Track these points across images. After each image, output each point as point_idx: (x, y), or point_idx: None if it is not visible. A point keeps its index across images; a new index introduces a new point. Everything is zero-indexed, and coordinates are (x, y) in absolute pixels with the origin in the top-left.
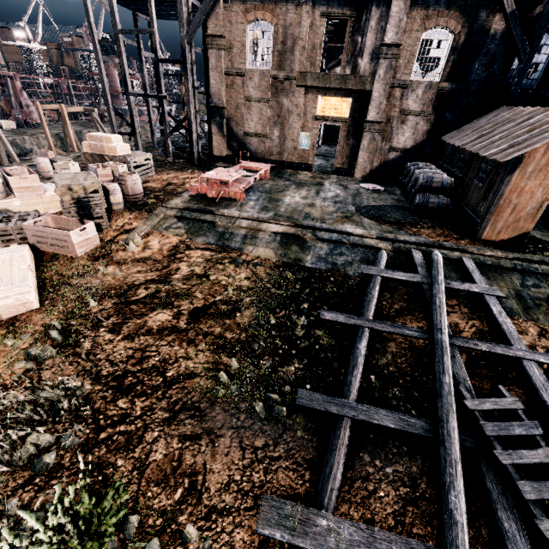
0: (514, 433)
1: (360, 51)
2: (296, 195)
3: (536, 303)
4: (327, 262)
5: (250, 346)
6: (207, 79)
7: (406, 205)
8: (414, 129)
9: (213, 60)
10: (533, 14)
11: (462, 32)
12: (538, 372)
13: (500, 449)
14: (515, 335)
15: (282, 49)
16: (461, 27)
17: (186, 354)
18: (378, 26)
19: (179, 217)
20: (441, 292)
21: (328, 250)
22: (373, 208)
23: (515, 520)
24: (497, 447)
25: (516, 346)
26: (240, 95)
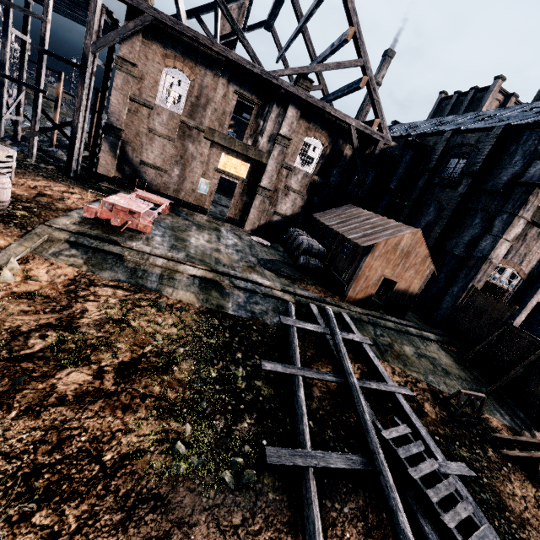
0: (413, 453)
1: (261, 132)
2: (200, 237)
3: (385, 348)
4: (247, 311)
5: (198, 406)
6: (103, 94)
7: (290, 262)
8: (293, 202)
9: (119, 81)
10: (365, 153)
11: (329, 147)
12: (405, 402)
13: (409, 467)
14: (386, 375)
15: (196, 102)
16: (328, 144)
17: (125, 426)
18: (277, 119)
19: (73, 242)
20: (342, 342)
21: (245, 299)
22: (268, 261)
23: (429, 522)
24: (408, 466)
25: (390, 383)
26: (144, 124)
